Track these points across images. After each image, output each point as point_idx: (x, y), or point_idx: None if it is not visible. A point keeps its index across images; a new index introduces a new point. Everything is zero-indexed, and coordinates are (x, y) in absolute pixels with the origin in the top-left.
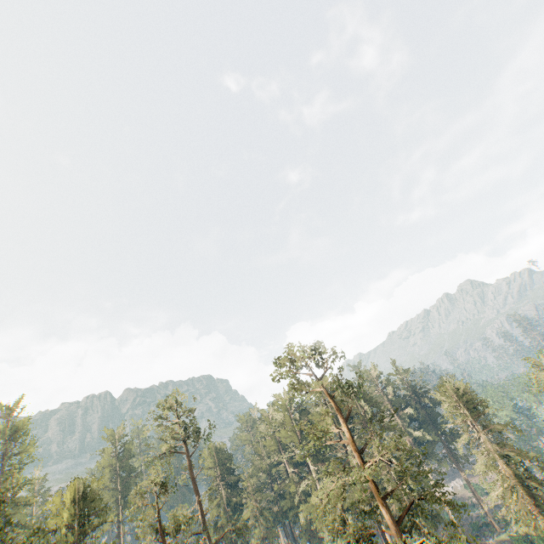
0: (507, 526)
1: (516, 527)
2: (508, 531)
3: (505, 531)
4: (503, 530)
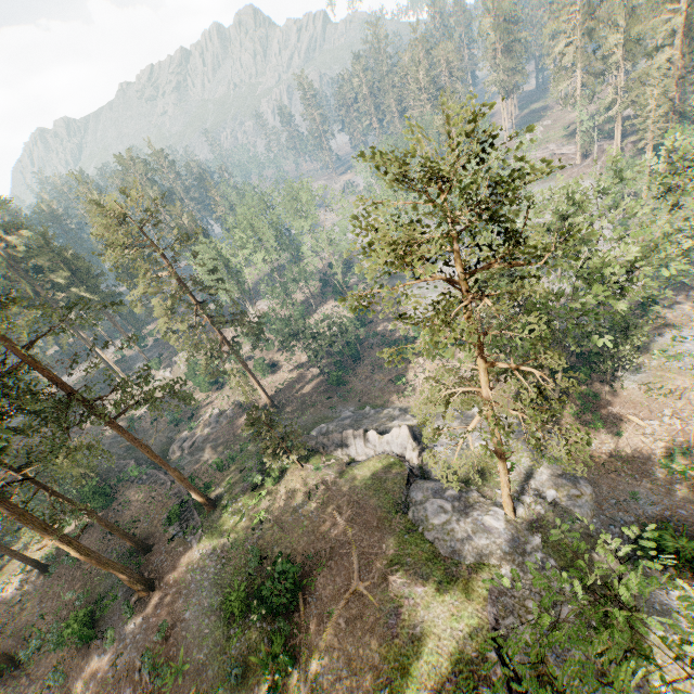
0: (228, 504)
1: (243, 498)
2: (229, 514)
3: (224, 513)
4: (221, 510)
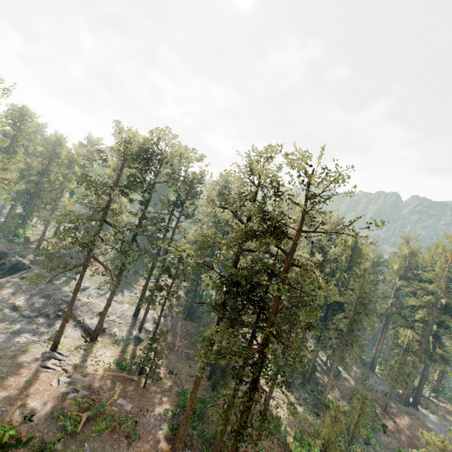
0: None
1: None
2: None
3: None
4: None
